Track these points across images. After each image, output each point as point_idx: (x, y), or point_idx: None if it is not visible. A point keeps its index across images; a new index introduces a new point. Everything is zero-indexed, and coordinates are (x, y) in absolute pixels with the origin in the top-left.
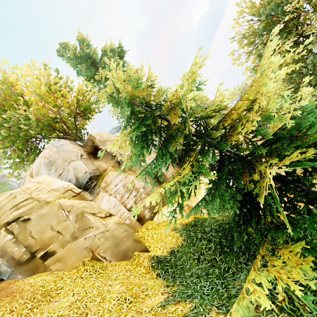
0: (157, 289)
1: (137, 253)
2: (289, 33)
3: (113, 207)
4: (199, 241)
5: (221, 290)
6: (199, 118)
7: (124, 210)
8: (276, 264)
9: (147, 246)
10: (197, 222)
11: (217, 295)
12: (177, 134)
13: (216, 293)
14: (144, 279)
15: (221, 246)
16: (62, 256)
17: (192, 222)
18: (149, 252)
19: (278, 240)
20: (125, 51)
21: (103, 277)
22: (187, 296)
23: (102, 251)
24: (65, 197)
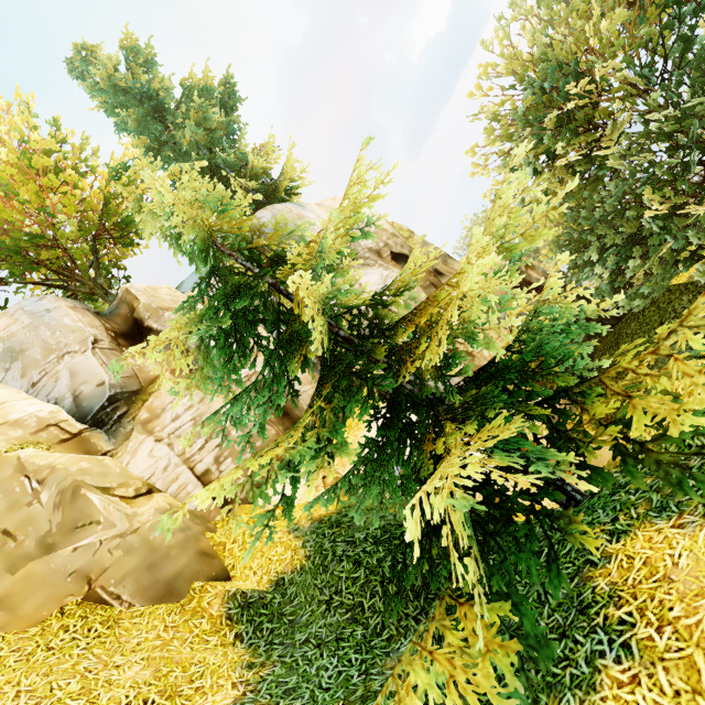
0: (225, 674)
1: (200, 585)
2: (575, 132)
3: (162, 471)
4: (338, 563)
5: (355, 680)
6: (354, 306)
7: (189, 477)
8: (449, 640)
9: (229, 565)
10: (344, 517)
11: (344, 692)
12: (303, 337)
13: (343, 687)
14: (205, 646)
15: (378, 577)
16: (6, 594)
17: (333, 515)
18: (229, 581)
19: (465, 587)
20: (238, 97)
21: (106, 645)
22: (285, 693)
23: (114, 582)
24: (39, 444)
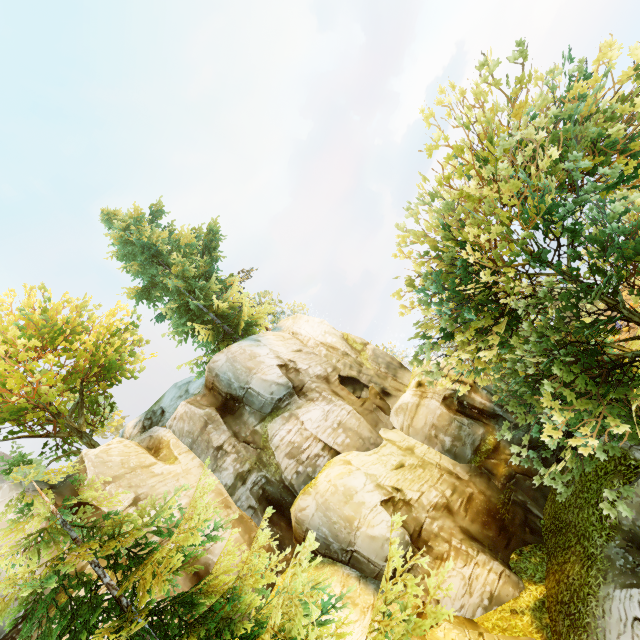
0: None
1: None
2: (477, 309)
3: None
4: None
5: None
6: None
7: None
8: None
9: None
10: None
11: None
12: None
13: None
14: None
15: None
16: None
17: None
18: None
19: None
20: (220, 238)
21: None
22: None
23: None
24: None
